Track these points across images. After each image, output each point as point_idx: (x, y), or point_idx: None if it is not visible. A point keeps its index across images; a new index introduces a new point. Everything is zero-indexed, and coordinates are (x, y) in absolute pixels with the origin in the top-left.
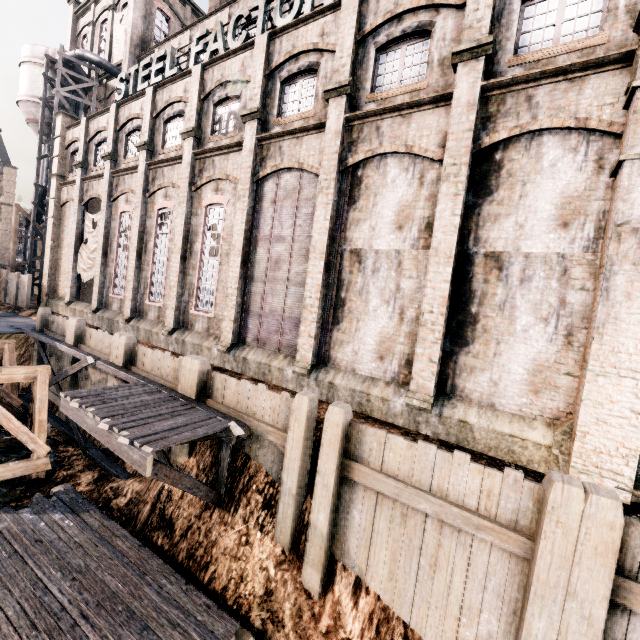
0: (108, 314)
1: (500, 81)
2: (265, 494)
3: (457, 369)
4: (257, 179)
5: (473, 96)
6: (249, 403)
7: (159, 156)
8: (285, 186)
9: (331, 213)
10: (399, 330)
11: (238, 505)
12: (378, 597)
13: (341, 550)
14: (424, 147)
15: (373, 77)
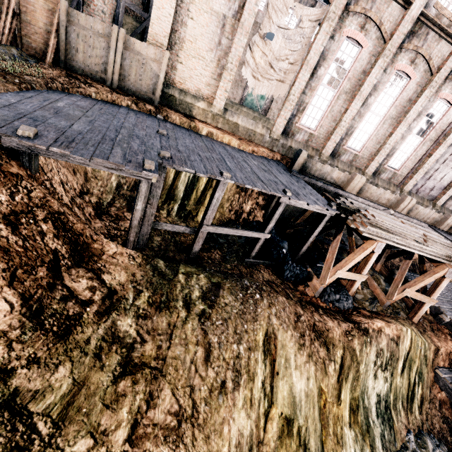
0: (295, 144)
1: None
2: None
3: None
4: None
5: None
6: None
7: (432, 8)
8: None
9: None
10: None
11: None
12: None
13: None
14: None
15: None
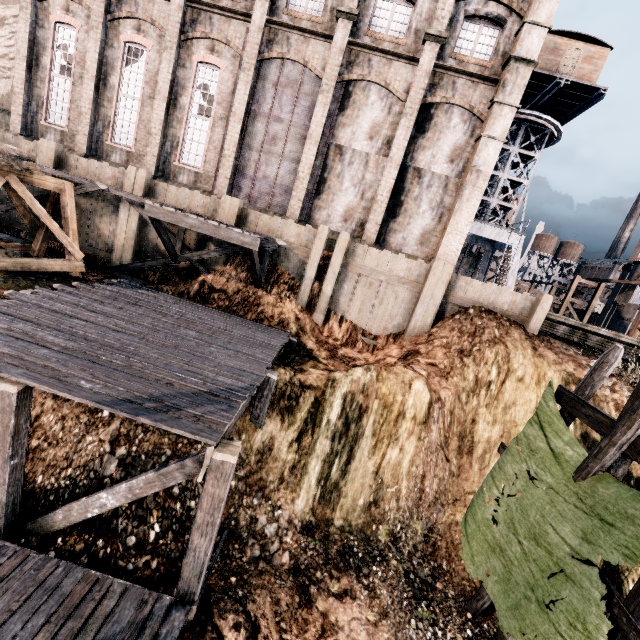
0: None
1: (444, 65)
2: (289, 283)
3: (388, 230)
4: (262, 58)
5: (430, 68)
6: (280, 231)
7: None
8: (288, 75)
9: (327, 113)
10: (360, 205)
11: (272, 289)
12: (351, 322)
13: (334, 305)
14: (396, 88)
15: (371, 16)
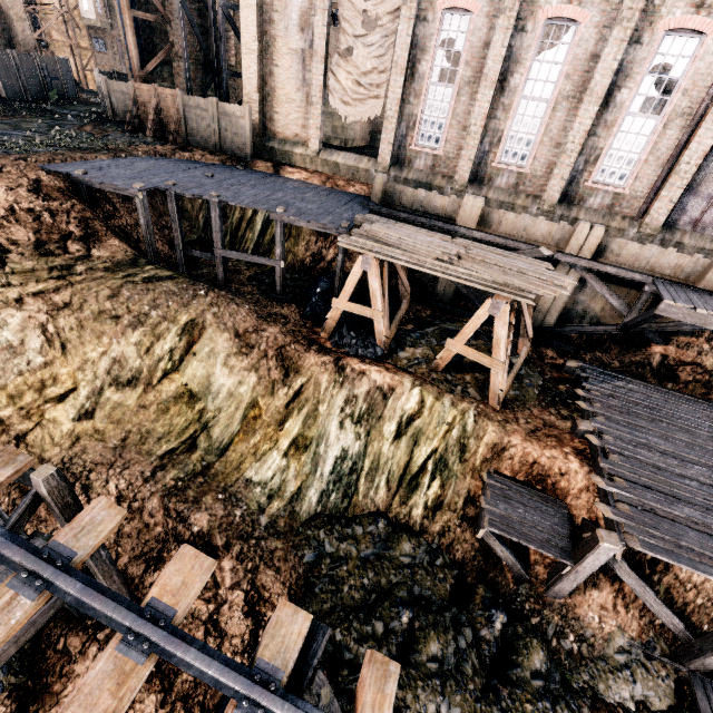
0: (413, 175)
1: None
2: None
3: None
4: None
5: None
6: None
7: None
8: None
9: None
10: None
11: None
12: None
13: None
14: None
15: None
